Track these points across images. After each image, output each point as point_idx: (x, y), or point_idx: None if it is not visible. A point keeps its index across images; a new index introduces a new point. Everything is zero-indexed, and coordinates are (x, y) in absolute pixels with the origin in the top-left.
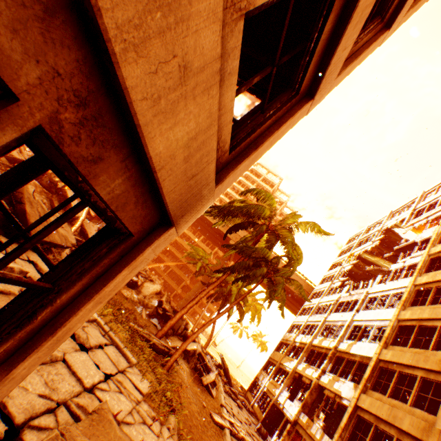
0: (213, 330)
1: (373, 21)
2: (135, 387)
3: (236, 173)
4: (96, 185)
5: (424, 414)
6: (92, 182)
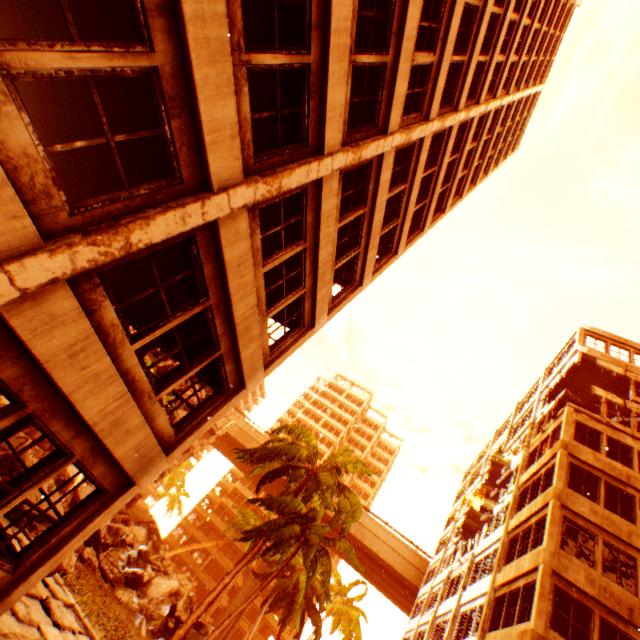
0: None
1: (294, 329)
2: None
3: (185, 444)
4: (94, 470)
5: None
6: (92, 470)
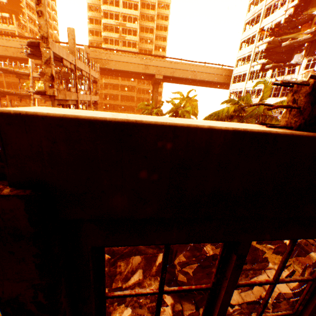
0: None
1: None
2: None
3: None
4: None
5: None
6: None
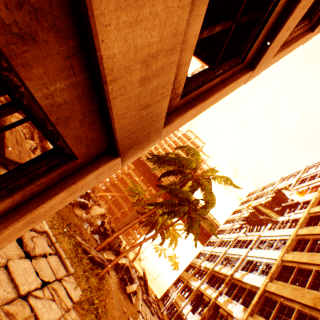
0: (140, 249)
1: (303, 20)
2: (68, 295)
3: (183, 120)
4: (27, 78)
5: None
6: (20, 72)
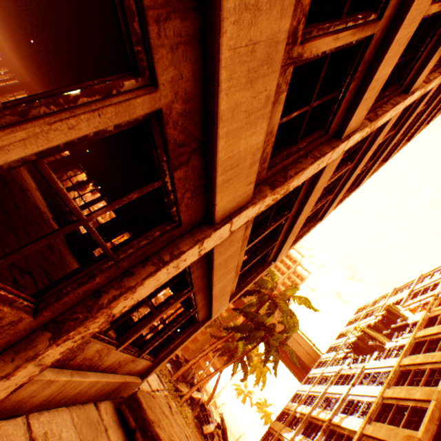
0: (216, 386)
1: (309, 221)
2: None
3: (238, 296)
4: (199, 314)
5: None
6: (198, 314)
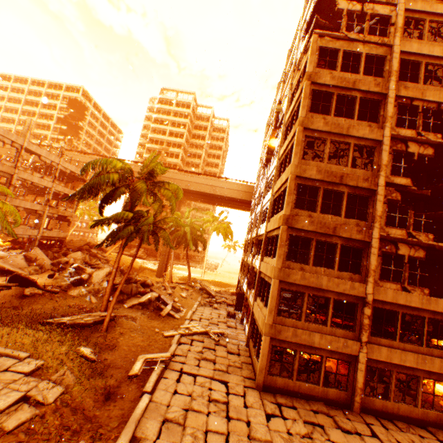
0: (189, 267)
1: None
2: (19, 372)
3: None
4: None
5: (274, 260)
6: None
